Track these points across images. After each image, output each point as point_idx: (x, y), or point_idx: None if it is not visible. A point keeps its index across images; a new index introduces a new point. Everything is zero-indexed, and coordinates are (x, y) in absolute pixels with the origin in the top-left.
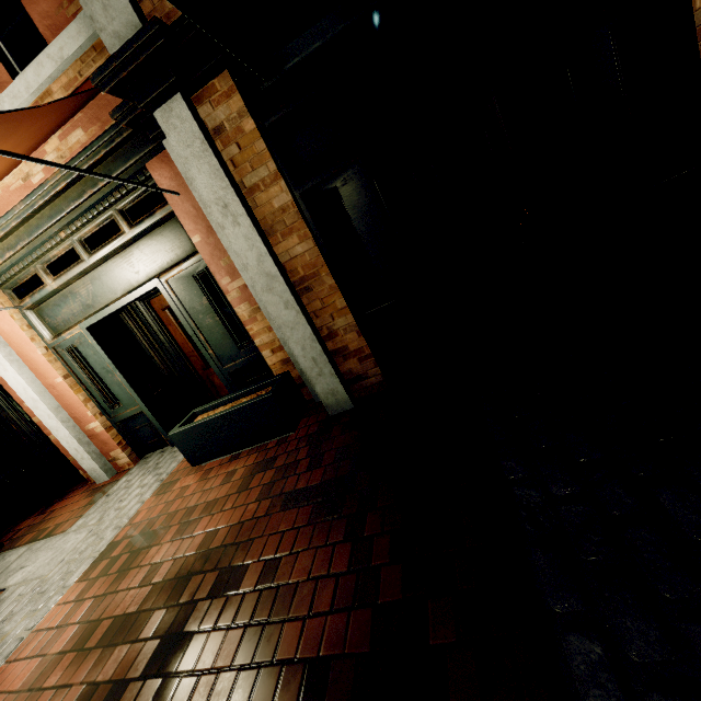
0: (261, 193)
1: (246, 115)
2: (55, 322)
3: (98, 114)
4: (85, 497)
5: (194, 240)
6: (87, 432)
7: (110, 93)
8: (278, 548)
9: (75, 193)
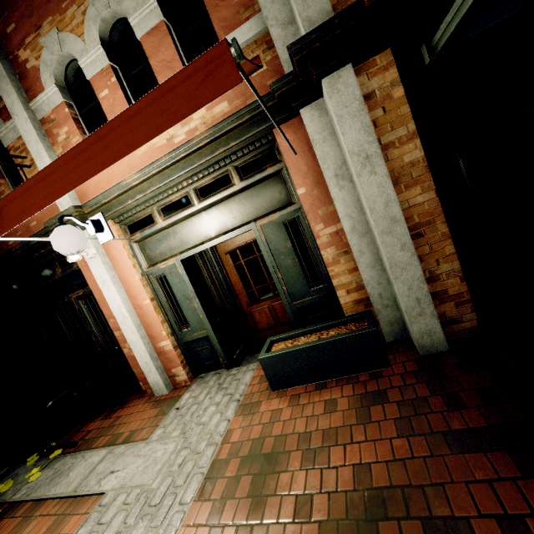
0: (394, 149)
1: (398, 84)
2: (153, 254)
3: (243, 91)
4: (149, 408)
5: (299, 192)
6: (157, 348)
7: (295, 61)
8: (494, 502)
9: (208, 150)
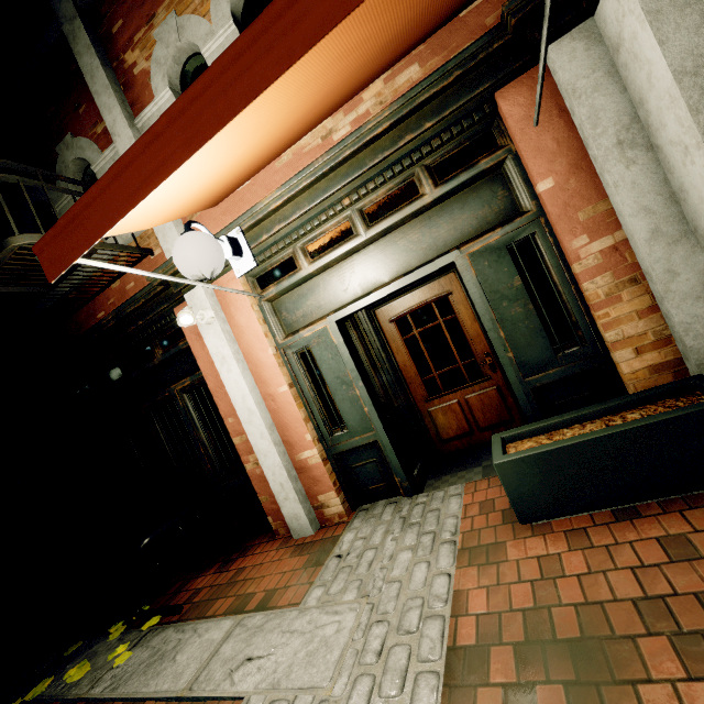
0: None
1: None
2: (292, 317)
3: (445, 42)
4: (287, 556)
5: (541, 187)
6: (296, 462)
7: None
8: None
9: (387, 141)
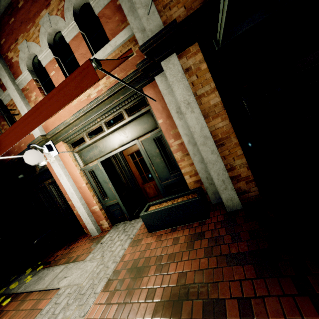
0: (204, 97)
1: (203, 62)
2: (86, 158)
3: (125, 68)
4: (88, 243)
5: (159, 122)
6: (91, 210)
7: (144, 54)
8: (240, 291)
9: (109, 101)
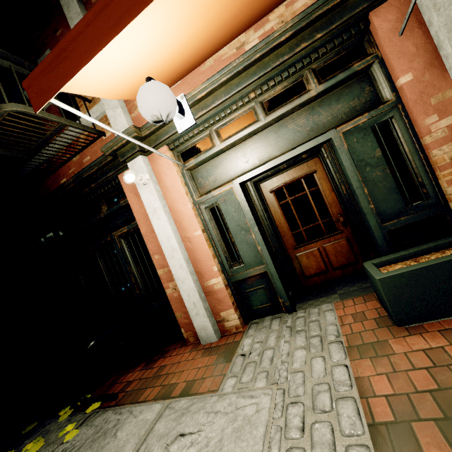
0: None
1: None
2: (206, 182)
3: None
4: (199, 356)
5: (402, 80)
6: (205, 287)
7: None
8: None
9: (286, 49)
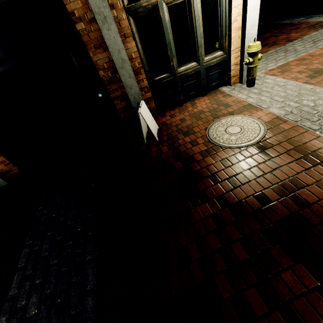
0: None
1: None
2: None
3: None
4: None
5: None
6: None
7: None
8: None
9: None
